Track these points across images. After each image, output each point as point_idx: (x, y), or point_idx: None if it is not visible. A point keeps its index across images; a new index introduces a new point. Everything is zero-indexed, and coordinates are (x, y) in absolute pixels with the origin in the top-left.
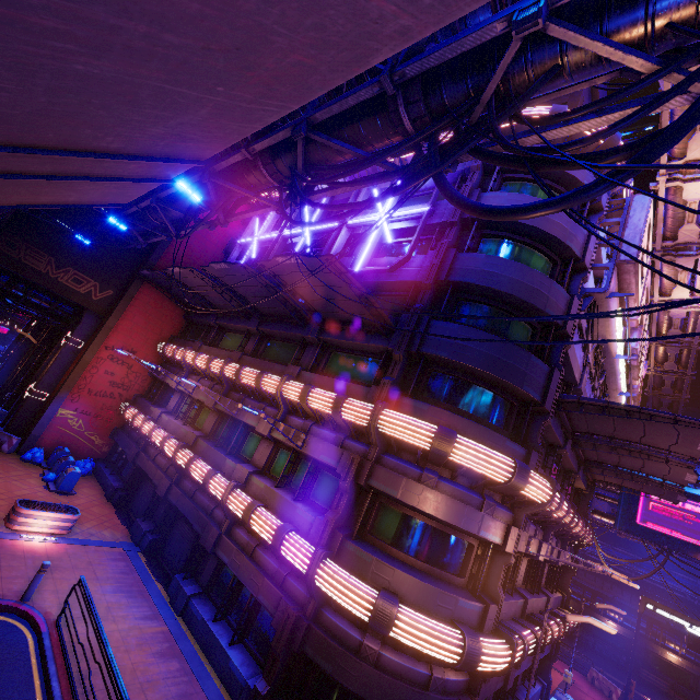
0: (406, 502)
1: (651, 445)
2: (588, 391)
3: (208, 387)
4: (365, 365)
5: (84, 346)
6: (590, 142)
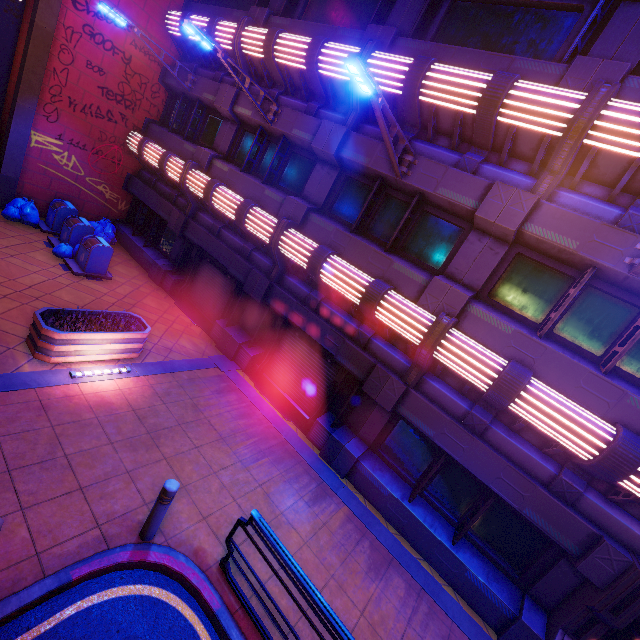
0: None
1: None
2: None
3: (304, 112)
4: None
5: None
6: None
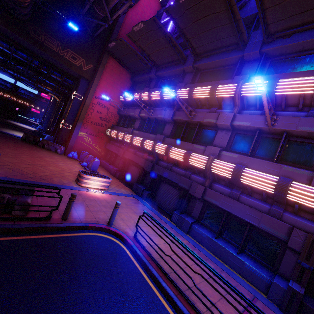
0: None
1: None
2: None
3: (161, 110)
4: None
5: (83, 98)
6: None
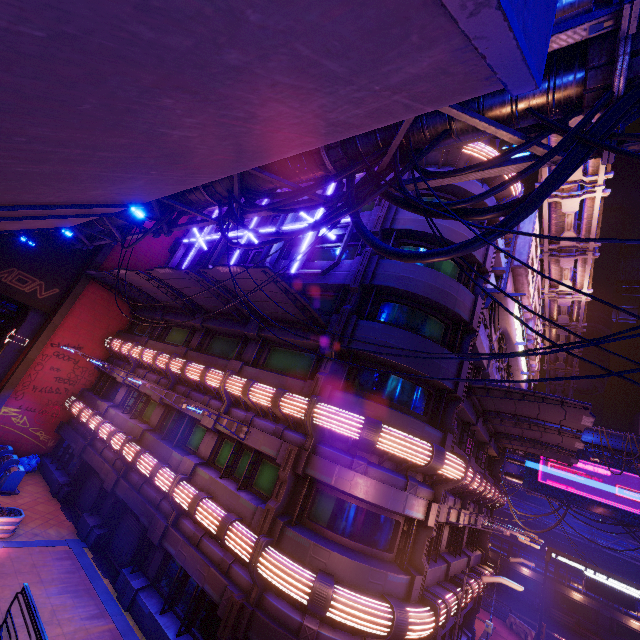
0: (339, 488)
1: (546, 420)
2: (495, 372)
3: (154, 381)
4: (302, 360)
5: (29, 343)
6: (471, 203)
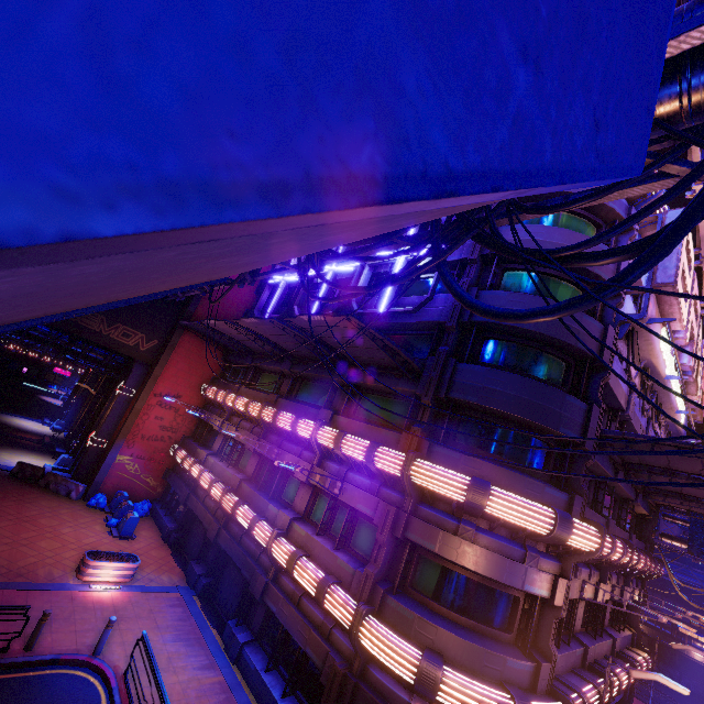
0: (444, 556)
1: None
2: (639, 412)
3: (248, 430)
4: (396, 408)
5: (136, 394)
6: (580, 250)
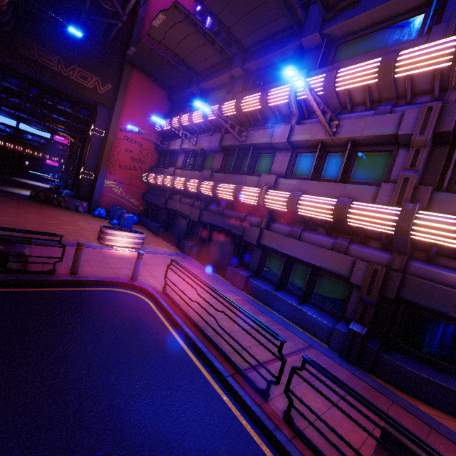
0: None
1: None
2: None
3: (207, 136)
4: (394, 34)
5: (105, 134)
6: None
